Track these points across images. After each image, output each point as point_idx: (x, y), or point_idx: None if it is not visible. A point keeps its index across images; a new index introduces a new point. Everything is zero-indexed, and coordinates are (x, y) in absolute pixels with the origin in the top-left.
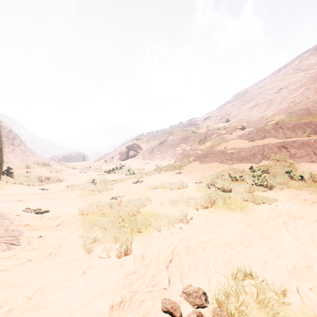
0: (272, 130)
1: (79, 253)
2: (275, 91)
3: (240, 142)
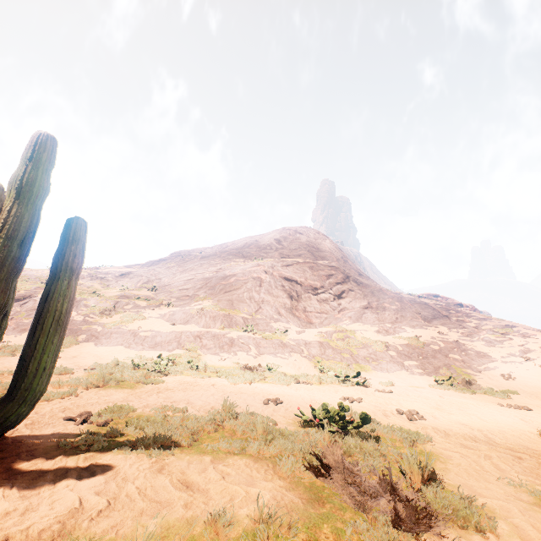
0: (197, 316)
1: None
2: (216, 269)
3: (161, 323)
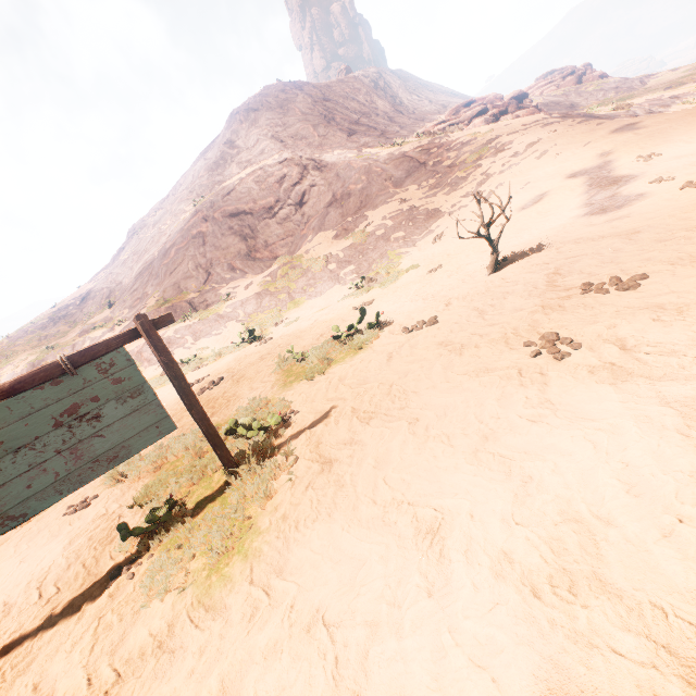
0: None
1: None
2: (165, 239)
3: None
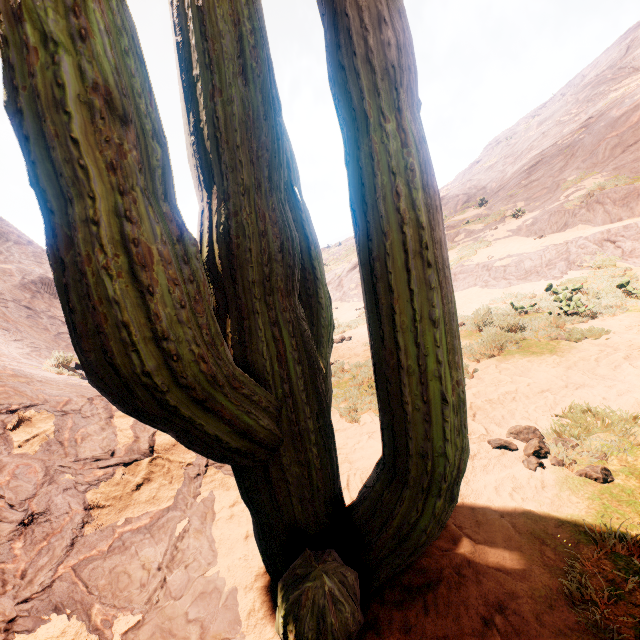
0: (580, 210)
1: (344, 423)
2: (578, 125)
3: (518, 242)
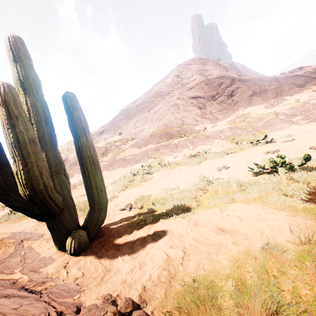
0: (150, 139)
1: None
2: (147, 110)
3: (133, 150)
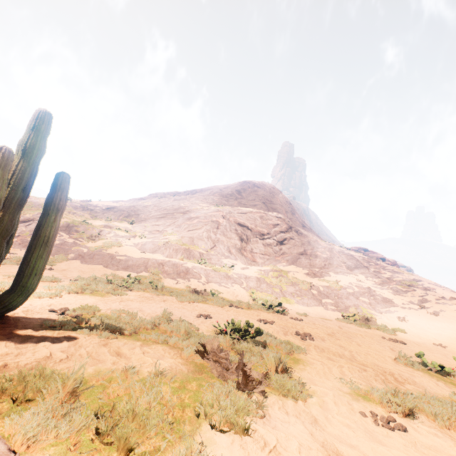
0: (163, 247)
1: None
2: (184, 211)
3: (134, 251)
